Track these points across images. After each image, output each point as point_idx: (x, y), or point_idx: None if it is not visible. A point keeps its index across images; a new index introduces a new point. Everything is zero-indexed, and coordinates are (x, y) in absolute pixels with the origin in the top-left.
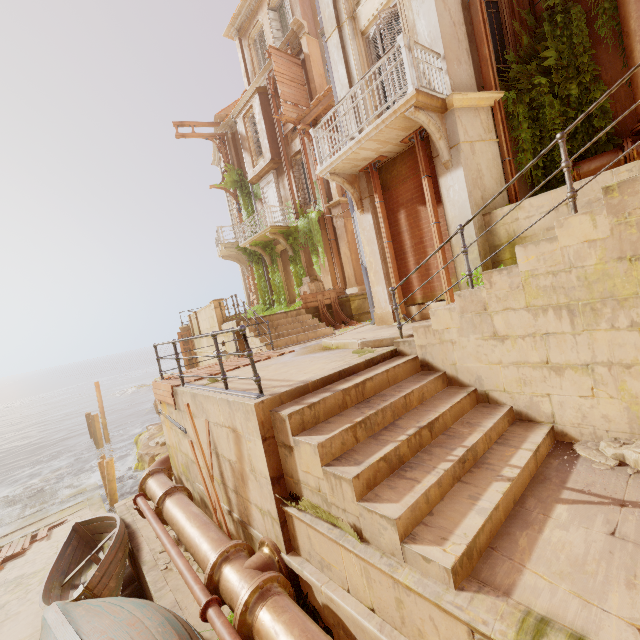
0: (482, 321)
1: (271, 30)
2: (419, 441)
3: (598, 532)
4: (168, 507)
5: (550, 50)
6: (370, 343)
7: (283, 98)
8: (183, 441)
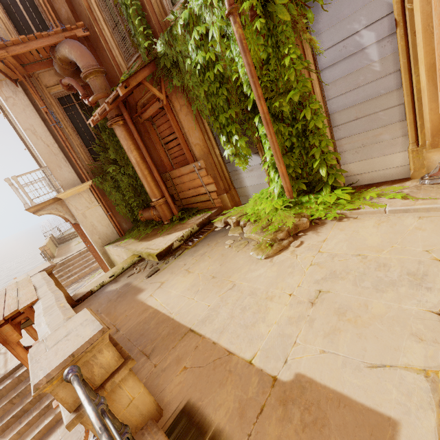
0: None
1: None
2: (39, 397)
3: (60, 438)
4: None
5: (111, 149)
6: None
7: None
8: None
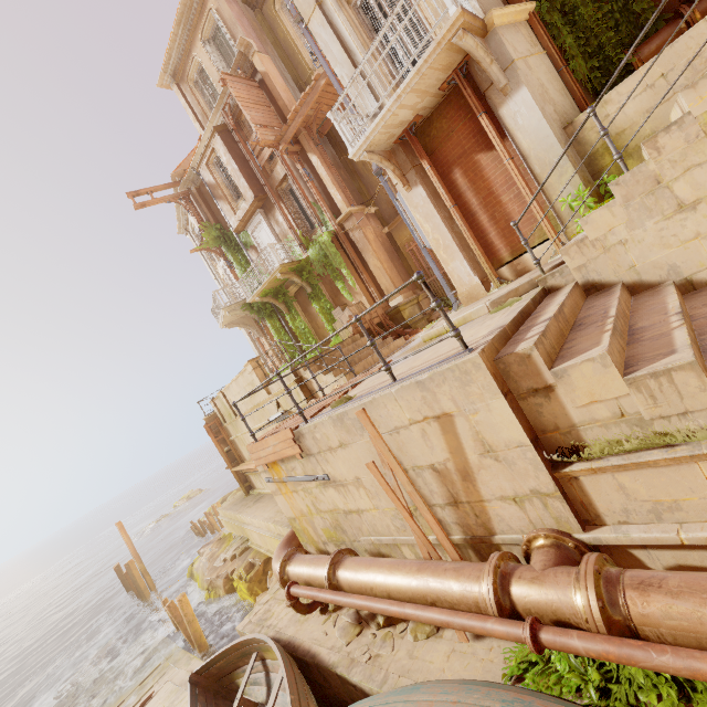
0: (658, 199)
1: (213, 63)
2: (689, 326)
3: None
4: (348, 575)
5: None
6: (502, 299)
7: (254, 122)
8: (323, 495)
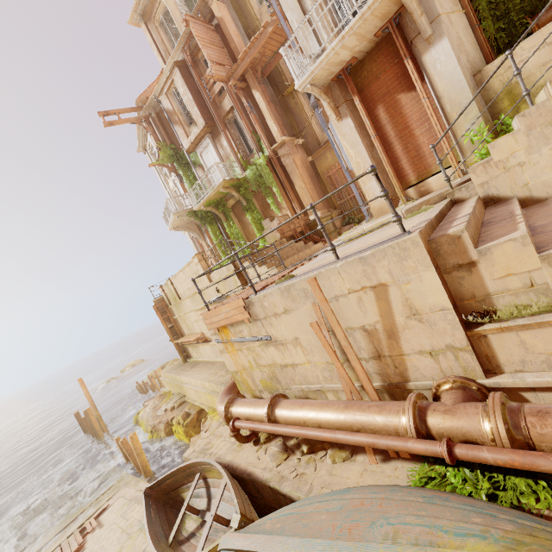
0: None
1: (177, 6)
2: None
3: None
4: (284, 412)
5: None
6: (416, 208)
7: (210, 59)
8: (264, 352)
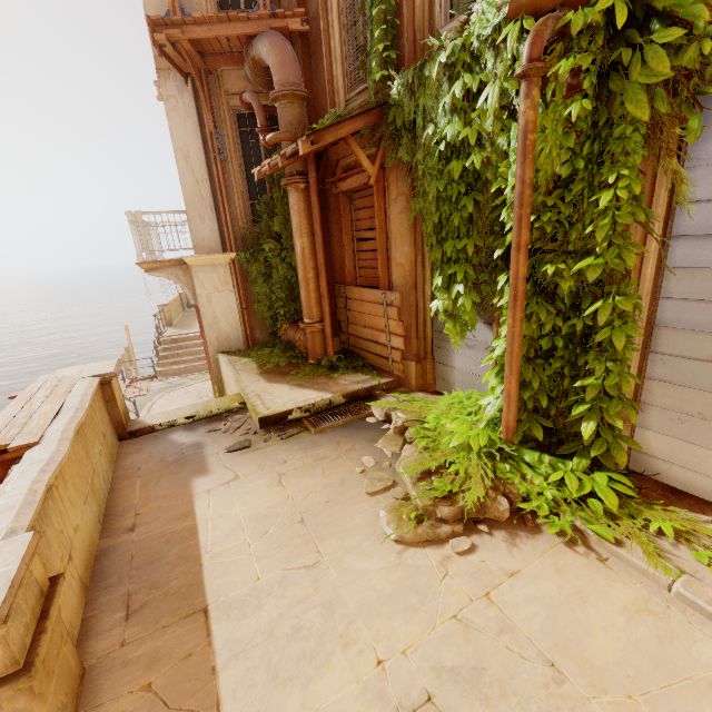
0: None
1: None
2: None
3: None
4: None
5: (279, 217)
6: None
7: None
8: None
